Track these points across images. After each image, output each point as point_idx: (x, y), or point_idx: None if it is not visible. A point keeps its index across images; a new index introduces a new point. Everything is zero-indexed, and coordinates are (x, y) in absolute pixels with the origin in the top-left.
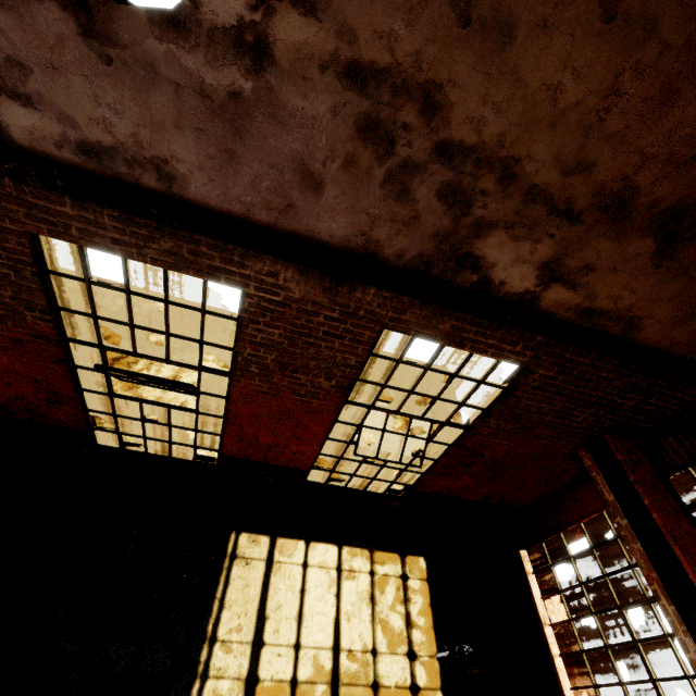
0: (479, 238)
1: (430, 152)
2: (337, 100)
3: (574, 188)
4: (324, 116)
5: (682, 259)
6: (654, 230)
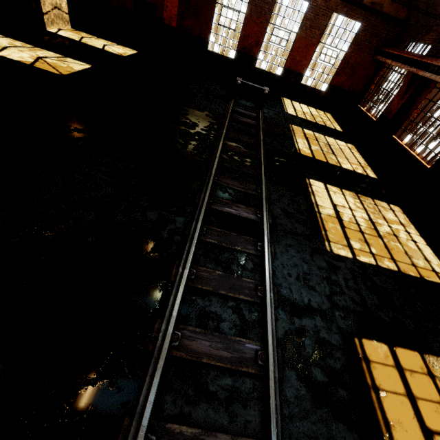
0: None
1: None
2: None
3: None
4: None
5: None
6: None
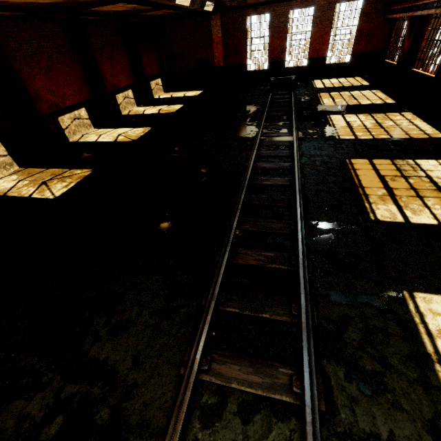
0: None
1: None
2: None
3: None
4: None
5: None
6: None
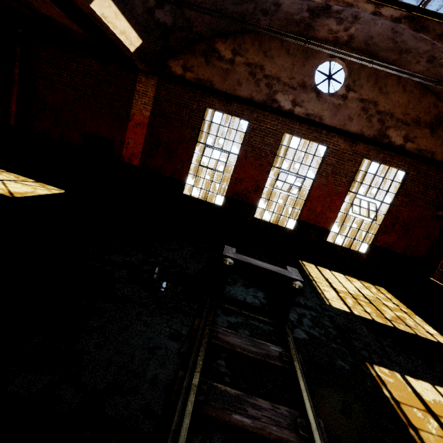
0: (387, 130)
1: (375, 113)
2: (358, 104)
3: (406, 118)
4: (355, 107)
5: (437, 134)
6: (427, 127)
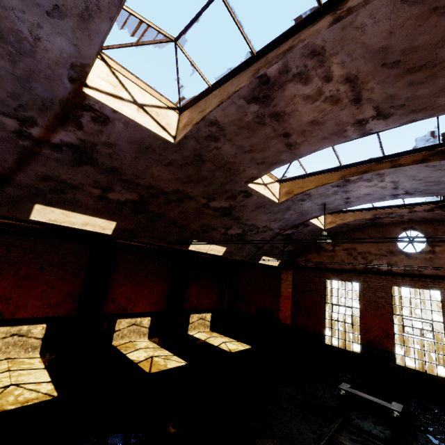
0: None
1: None
2: None
3: None
4: None
5: None
6: None
